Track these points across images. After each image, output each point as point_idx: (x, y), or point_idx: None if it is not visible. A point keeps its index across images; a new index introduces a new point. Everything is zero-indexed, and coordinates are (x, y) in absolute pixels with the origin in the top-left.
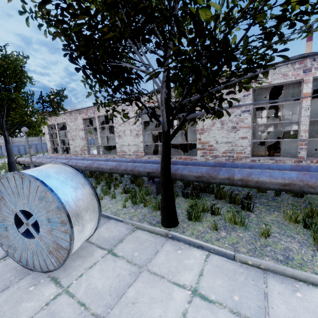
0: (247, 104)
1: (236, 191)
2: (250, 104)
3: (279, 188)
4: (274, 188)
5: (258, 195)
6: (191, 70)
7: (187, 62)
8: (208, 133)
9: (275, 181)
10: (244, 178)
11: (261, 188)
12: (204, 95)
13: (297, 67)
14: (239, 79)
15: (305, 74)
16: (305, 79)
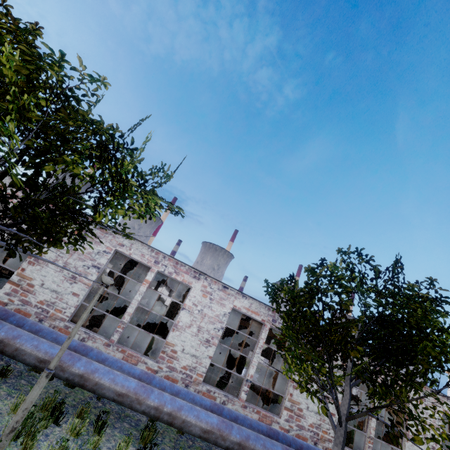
0: (45, 260)
1: (4, 361)
2: (47, 260)
3: (35, 364)
4: (30, 363)
5: (26, 373)
6: (2, 200)
7: (1, 192)
8: (40, 268)
9: (36, 354)
10: (6, 339)
11: (17, 359)
12: (0, 227)
13: (153, 255)
14: (26, 236)
15: (155, 264)
16: (153, 268)
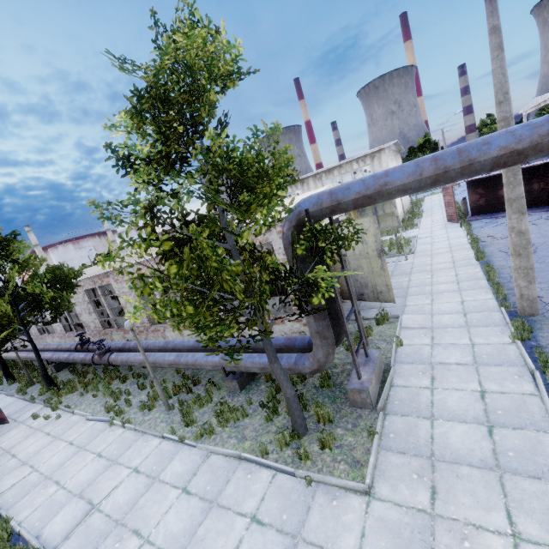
0: None
1: None
2: None
3: None
4: None
5: None
6: None
7: None
8: None
9: None
10: None
11: None
12: None
13: None
14: None
15: None
16: None
